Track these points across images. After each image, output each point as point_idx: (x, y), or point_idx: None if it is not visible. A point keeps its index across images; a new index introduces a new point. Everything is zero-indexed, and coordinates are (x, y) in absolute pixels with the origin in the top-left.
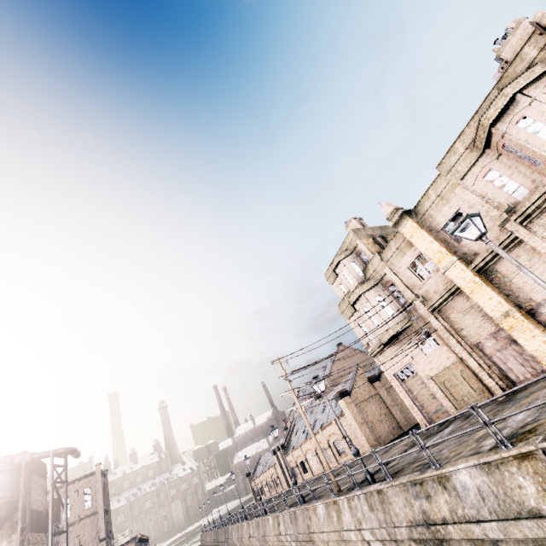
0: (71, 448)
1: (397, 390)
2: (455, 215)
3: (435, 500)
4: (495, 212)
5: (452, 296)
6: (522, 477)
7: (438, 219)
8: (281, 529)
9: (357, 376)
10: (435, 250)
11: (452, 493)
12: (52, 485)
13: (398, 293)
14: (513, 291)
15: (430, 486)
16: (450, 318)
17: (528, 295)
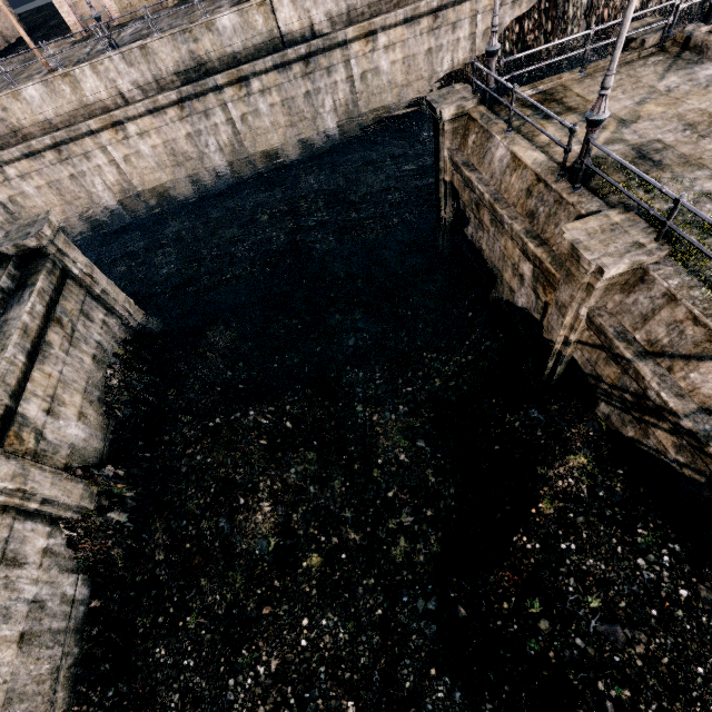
0: None
1: None
2: None
3: (202, 41)
4: None
5: None
6: (258, 16)
7: None
8: None
9: None
10: None
11: (216, 33)
12: None
13: None
14: None
15: (199, 32)
16: None
17: None
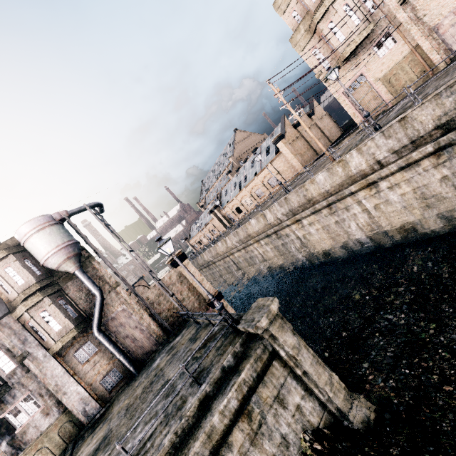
0: (98, 202)
1: (343, 105)
2: None
3: None
4: None
5: None
6: None
7: None
8: (268, 218)
9: (286, 125)
10: None
11: None
12: (105, 225)
13: None
14: None
15: None
16: (417, 7)
17: None
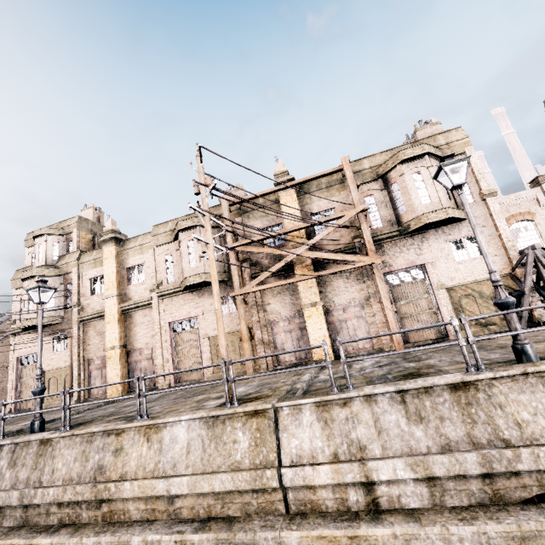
0: None
1: (10, 372)
2: (39, 280)
3: None
4: (155, 281)
5: (100, 318)
6: None
7: (130, 260)
8: None
9: (1, 343)
10: (111, 279)
11: None
12: None
13: (71, 293)
14: (130, 334)
15: None
16: (88, 333)
17: (134, 341)
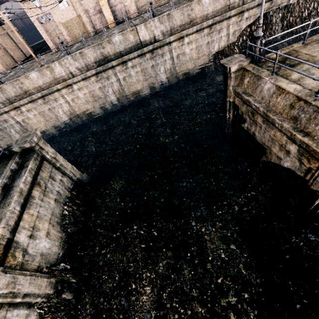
0: None
1: (38, 29)
2: None
3: (106, 48)
4: None
5: None
6: (131, 35)
7: None
8: None
9: None
10: None
11: (112, 44)
12: None
13: None
14: None
15: (105, 44)
16: None
17: None
